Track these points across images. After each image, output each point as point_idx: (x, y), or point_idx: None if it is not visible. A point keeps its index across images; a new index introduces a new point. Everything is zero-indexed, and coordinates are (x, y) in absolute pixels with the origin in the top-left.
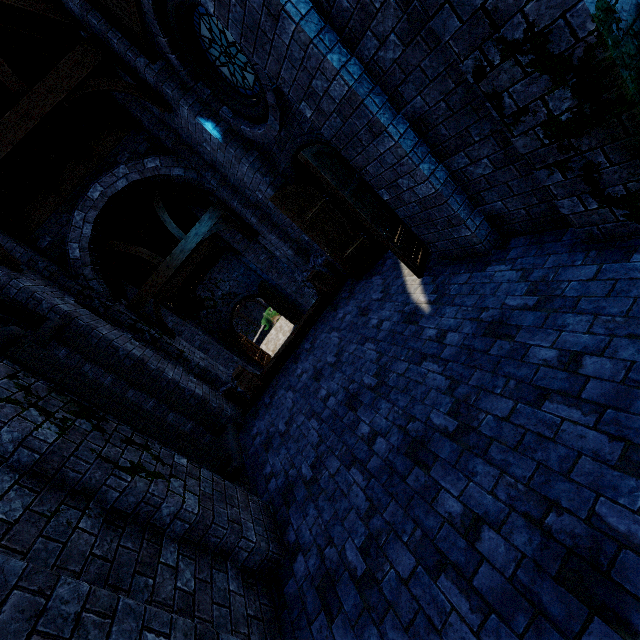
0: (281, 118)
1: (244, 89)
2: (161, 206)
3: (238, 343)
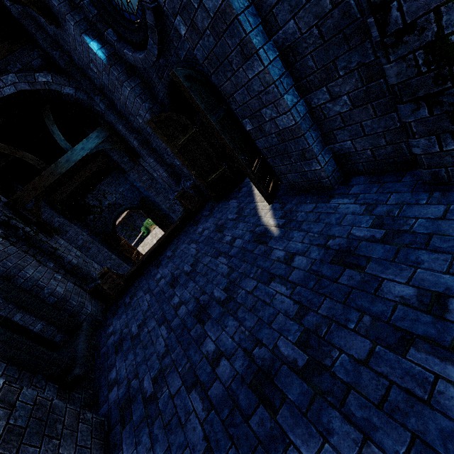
0: (160, 42)
1: (128, 13)
2: (51, 119)
3: (118, 244)
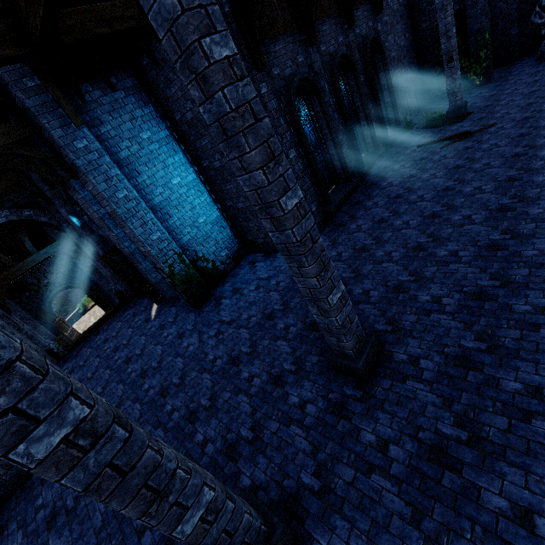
0: None
1: None
2: (25, 232)
3: (53, 321)
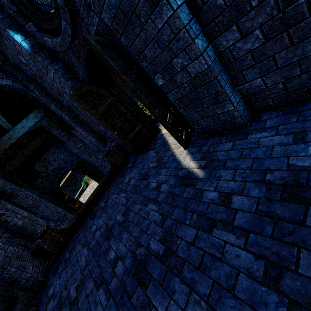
0: (72, 22)
1: (44, 6)
2: None
3: (63, 199)
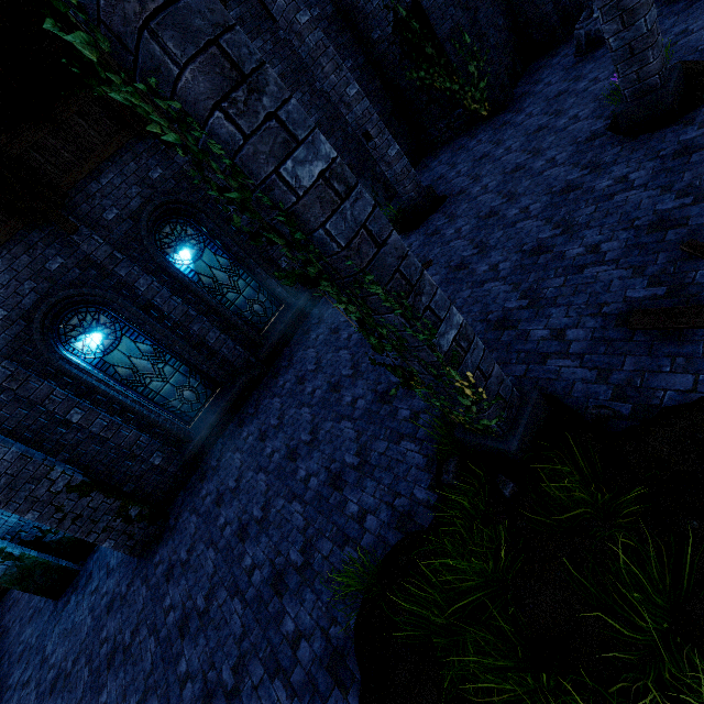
0: None
1: None
2: None
3: None
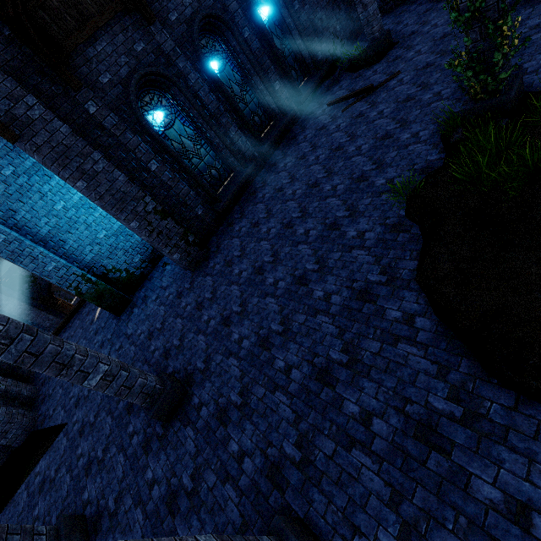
0: None
1: None
2: None
3: (55, 305)
